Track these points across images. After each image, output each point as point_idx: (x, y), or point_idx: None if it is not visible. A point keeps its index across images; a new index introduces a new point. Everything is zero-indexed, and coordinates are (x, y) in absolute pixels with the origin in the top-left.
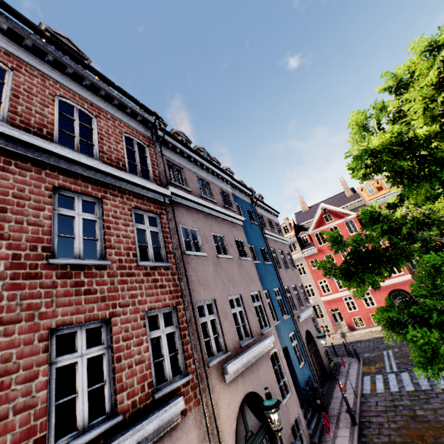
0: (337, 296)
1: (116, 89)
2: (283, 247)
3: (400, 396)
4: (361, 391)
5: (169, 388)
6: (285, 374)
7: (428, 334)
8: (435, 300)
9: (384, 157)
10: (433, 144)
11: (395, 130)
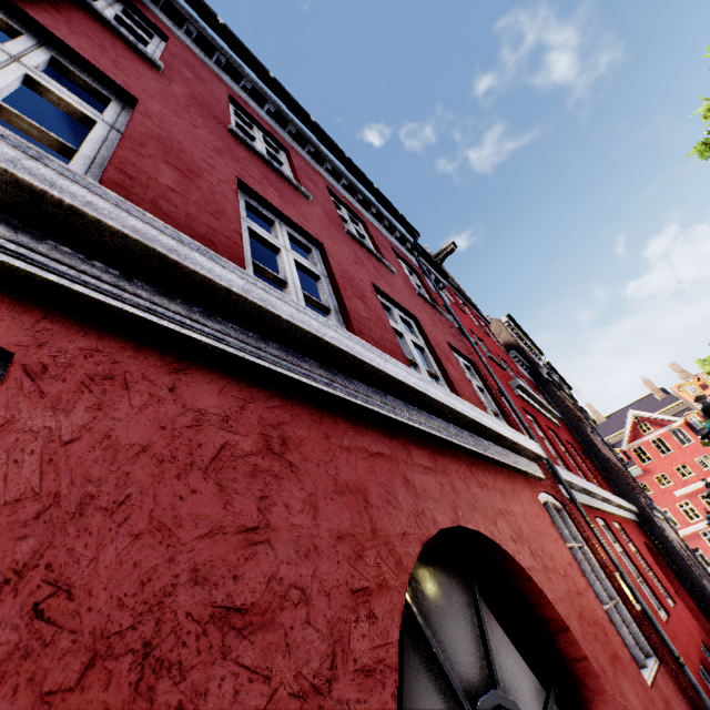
0: (690, 531)
1: (533, 345)
2: None
3: None
4: None
5: None
6: None
7: None
8: None
9: None
10: None
11: None
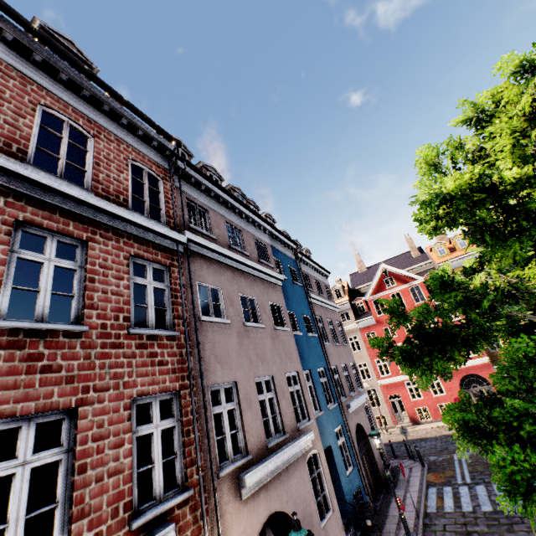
0: (398, 380)
1: (125, 104)
2: (333, 315)
3: (475, 519)
4: (424, 509)
5: (156, 511)
6: (326, 484)
7: (521, 457)
8: (524, 399)
9: (461, 204)
10: (523, 194)
11: (476, 171)
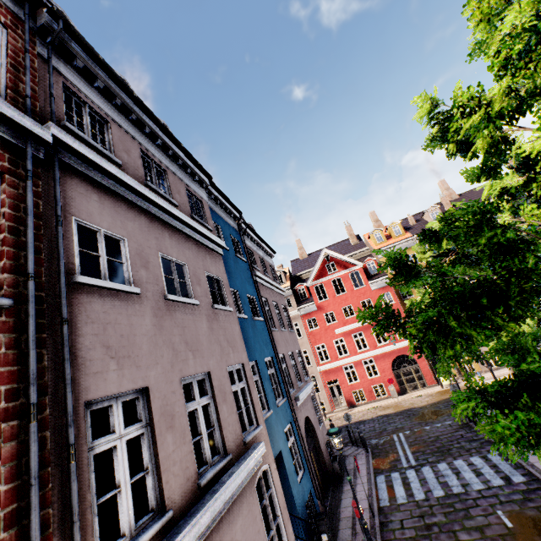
0: (337, 365)
1: None
2: (278, 298)
3: (430, 508)
4: (377, 503)
5: None
6: (279, 508)
7: None
8: None
9: None
10: None
11: None
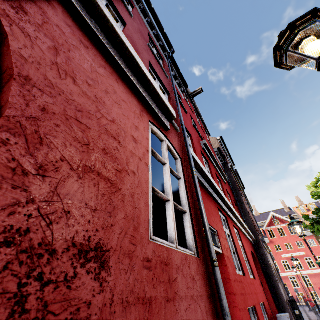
0: (284, 275)
1: (230, 158)
2: None
3: None
4: None
5: None
6: None
7: None
8: None
9: None
10: None
11: None
